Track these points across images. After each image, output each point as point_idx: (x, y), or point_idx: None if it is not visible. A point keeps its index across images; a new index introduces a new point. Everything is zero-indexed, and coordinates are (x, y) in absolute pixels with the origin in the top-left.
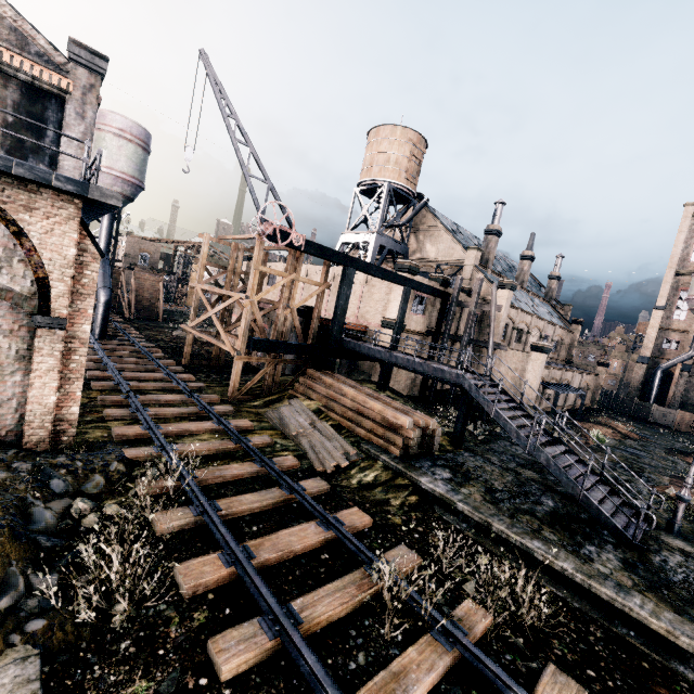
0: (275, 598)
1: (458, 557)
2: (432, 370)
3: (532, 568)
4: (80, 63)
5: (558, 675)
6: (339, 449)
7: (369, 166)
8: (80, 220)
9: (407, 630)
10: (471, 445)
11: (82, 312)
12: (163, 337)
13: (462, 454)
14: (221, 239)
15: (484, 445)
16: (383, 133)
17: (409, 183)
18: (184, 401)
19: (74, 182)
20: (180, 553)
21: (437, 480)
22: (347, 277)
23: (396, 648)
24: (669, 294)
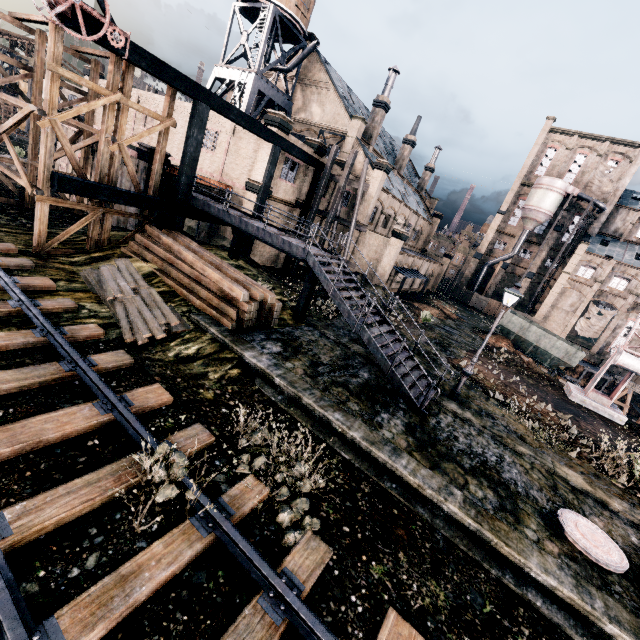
0: None
1: (261, 430)
2: (280, 242)
3: (330, 435)
4: None
5: (313, 540)
6: (160, 319)
7: None
8: None
9: (168, 517)
10: (313, 319)
11: None
12: None
13: (301, 329)
14: (14, 17)
15: (327, 320)
16: None
17: (299, 14)
18: None
19: None
20: None
21: (263, 355)
22: (198, 115)
23: (145, 541)
24: (512, 201)
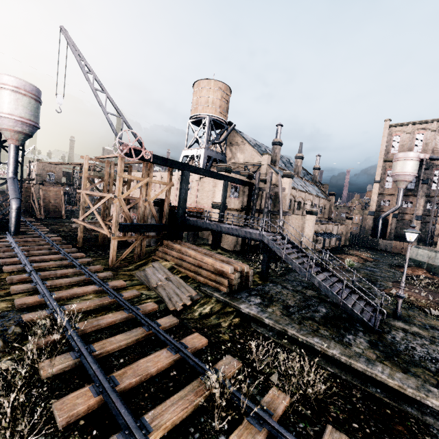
0: (132, 414)
1: (267, 357)
2: (243, 233)
3: (315, 356)
4: None
5: (334, 432)
6: (186, 293)
7: (195, 106)
8: None
9: (231, 419)
10: (273, 278)
11: None
12: (64, 229)
13: (268, 285)
14: (97, 158)
15: (282, 277)
16: (202, 85)
17: (222, 116)
18: (76, 273)
19: None
20: (60, 391)
21: (251, 305)
22: (185, 177)
23: (223, 436)
24: (381, 173)
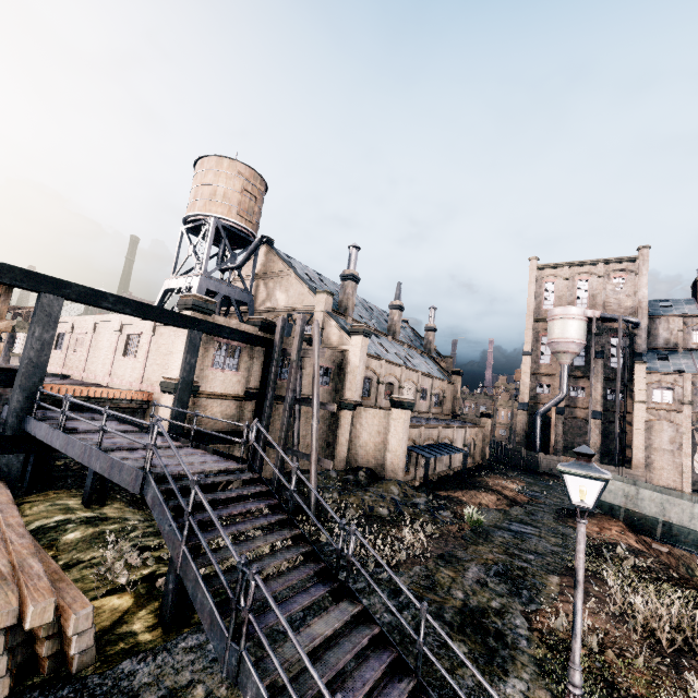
0: None
1: None
2: (109, 466)
3: None
4: None
5: None
6: None
7: (192, 200)
8: None
9: None
10: None
11: None
12: None
13: (171, 648)
14: None
15: None
16: (207, 165)
17: (244, 221)
18: None
19: None
20: None
21: None
22: (41, 309)
23: None
24: (533, 340)
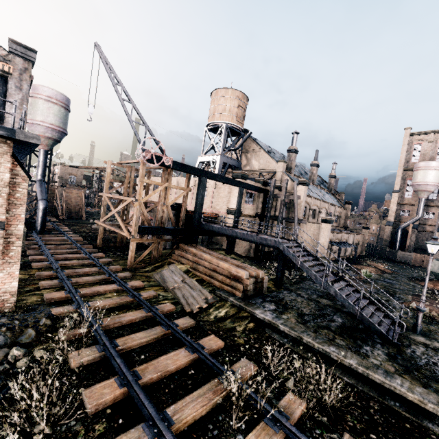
0: (155, 407)
1: (282, 363)
2: (259, 239)
3: (331, 365)
4: (17, 54)
5: None
6: (201, 296)
7: (213, 114)
8: (12, 154)
9: (248, 420)
10: (287, 285)
11: (17, 217)
12: (84, 230)
13: (282, 292)
14: (119, 163)
15: (296, 285)
16: (220, 93)
17: (238, 123)
18: (97, 272)
19: (4, 129)
20: (88, 380)
21: (266, 311)
22: (202, 183)
23: (241, 435)
24: (401, 182)
